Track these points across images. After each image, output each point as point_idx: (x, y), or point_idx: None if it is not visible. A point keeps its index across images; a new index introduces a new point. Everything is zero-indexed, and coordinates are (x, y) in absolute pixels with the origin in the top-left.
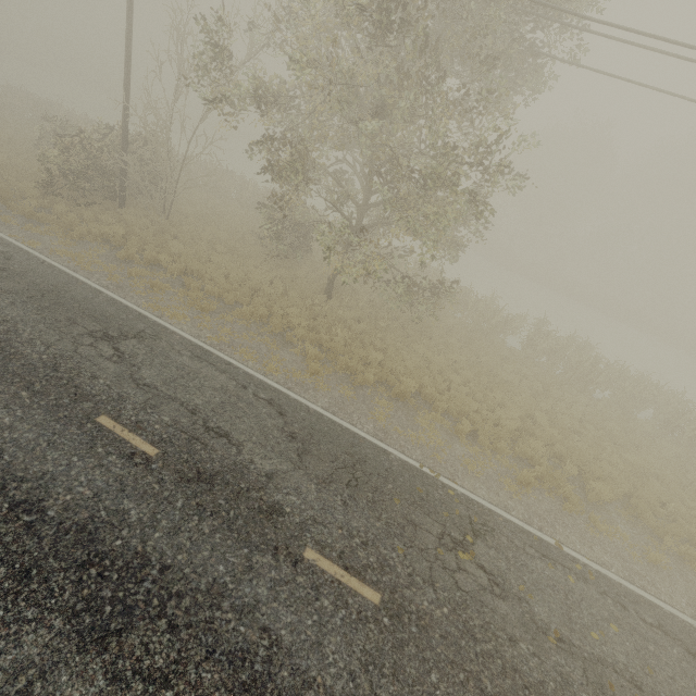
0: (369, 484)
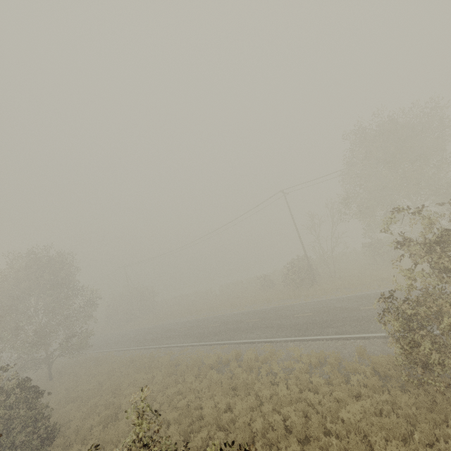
0: None
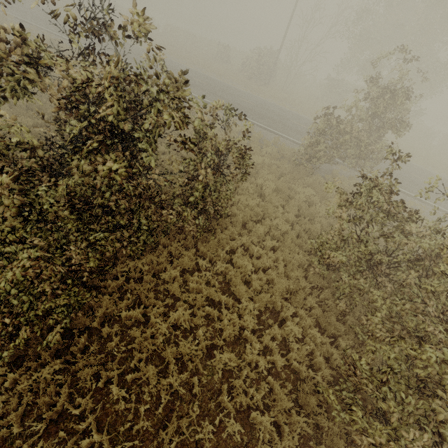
0: (414, 167)
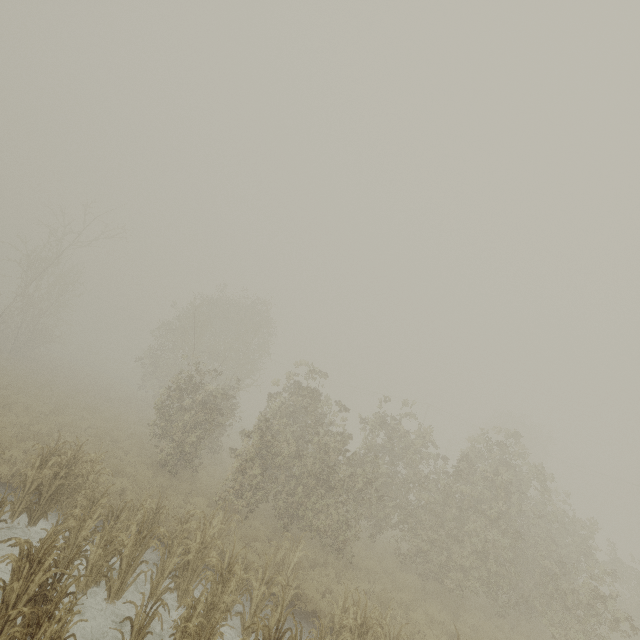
0: None
